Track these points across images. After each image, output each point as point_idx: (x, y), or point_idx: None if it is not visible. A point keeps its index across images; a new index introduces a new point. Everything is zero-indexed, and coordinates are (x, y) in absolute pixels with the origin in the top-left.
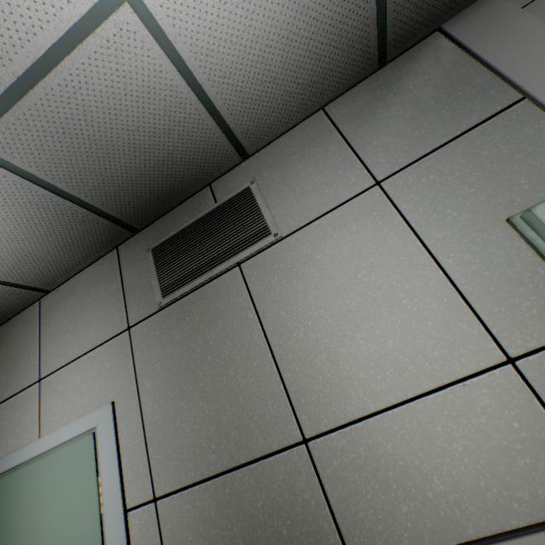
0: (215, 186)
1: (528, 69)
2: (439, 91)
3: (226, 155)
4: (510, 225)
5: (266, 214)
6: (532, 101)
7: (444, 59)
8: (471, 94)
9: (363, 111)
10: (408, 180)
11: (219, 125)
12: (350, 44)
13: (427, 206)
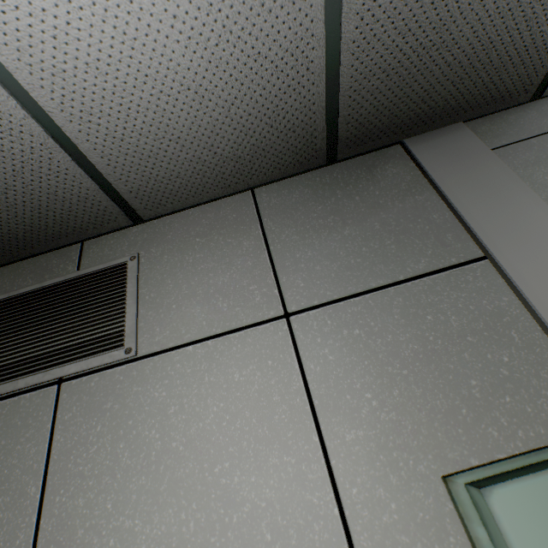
0: (88, 246)
1: (493, 222)
2: (389, 214)
3: (105, 212)
4: (448, 491)
5: (130, 311)
6: (495, 265)
7: (401, 177)
8: (424, 231)
9: (297, 208)
10: (326, 324)
11: (90, 173)
12: (290, 126)
13: (342, 376)
